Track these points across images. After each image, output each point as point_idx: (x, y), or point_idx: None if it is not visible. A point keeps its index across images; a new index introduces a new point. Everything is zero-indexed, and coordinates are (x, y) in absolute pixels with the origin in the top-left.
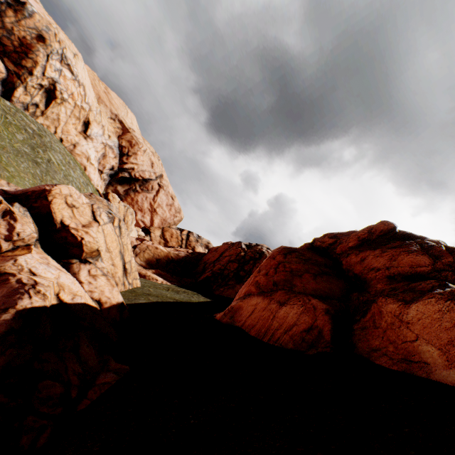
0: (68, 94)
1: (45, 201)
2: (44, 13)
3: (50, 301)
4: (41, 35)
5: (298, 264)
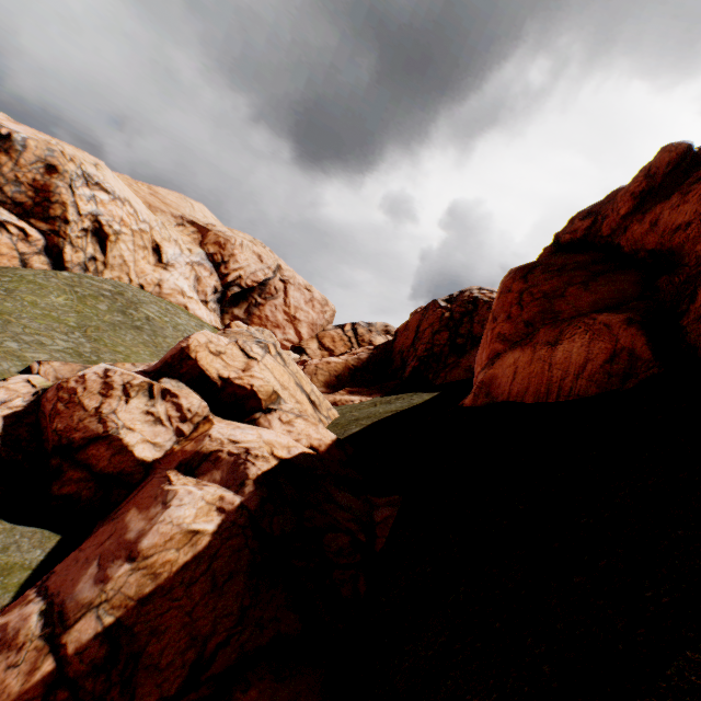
0: (117, 222)
1: (190, 362)
2: (34, 134)
3: (271, 462)
4: (49, 164)
5: (551, 280)
